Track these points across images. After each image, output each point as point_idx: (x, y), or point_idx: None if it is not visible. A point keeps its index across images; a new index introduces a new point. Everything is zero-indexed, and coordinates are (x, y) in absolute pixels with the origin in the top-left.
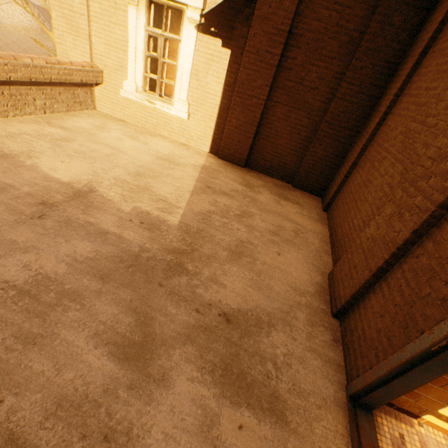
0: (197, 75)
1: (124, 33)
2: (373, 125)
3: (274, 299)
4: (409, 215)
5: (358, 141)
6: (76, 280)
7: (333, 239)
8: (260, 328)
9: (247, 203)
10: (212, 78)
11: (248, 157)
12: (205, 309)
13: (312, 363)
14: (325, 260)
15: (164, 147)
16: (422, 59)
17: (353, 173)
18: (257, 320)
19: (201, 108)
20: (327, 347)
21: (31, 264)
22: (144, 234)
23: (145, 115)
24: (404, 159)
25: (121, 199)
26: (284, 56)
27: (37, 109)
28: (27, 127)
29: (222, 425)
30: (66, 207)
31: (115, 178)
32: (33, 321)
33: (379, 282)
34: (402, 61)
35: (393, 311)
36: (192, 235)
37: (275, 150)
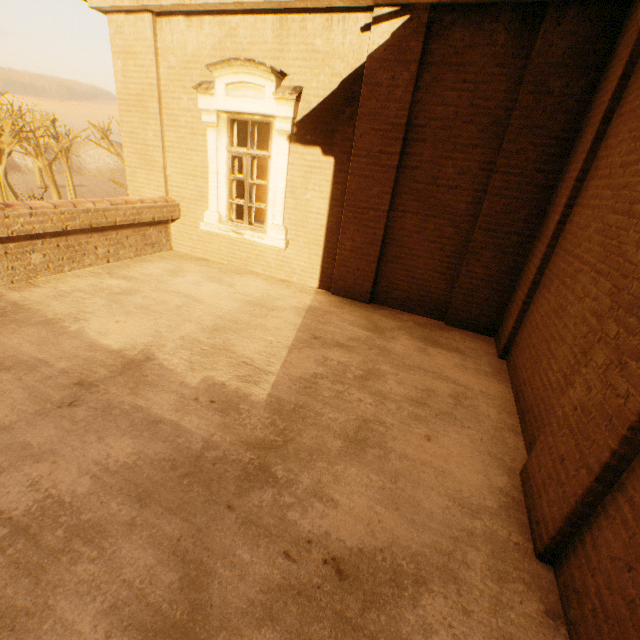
0: (294, 192)
1: (204, 159)
2: (552, 225)
3: (424, 527)
4: (638, 365)
5: (534, 248)
6: (101, 504)
7: (521, 406)
8: (398, 588)
9: (374, 356)
10: (313, 193)
11: (374, 289)
12: (300, 550)
13: None
14: (511, 444)
15: (255, 287)
16: (606, 127)
17: (536, 296)
18: (394, 572)
19: (303, 232)
20: (534, 630)
21: (42, 480)
22: (213, 420)
23: (231, 250)
24: (610, 270)
25: (187, 368)
26: (405, 153)
27: (99, 259)
28: (83, 282)
29: None
30: (109, 386)
31: (184, 337)
32: (20, 584)
33: (611, 493)
34: (577, 135)
35: None
36: (286, 416)
37: (411, 275)
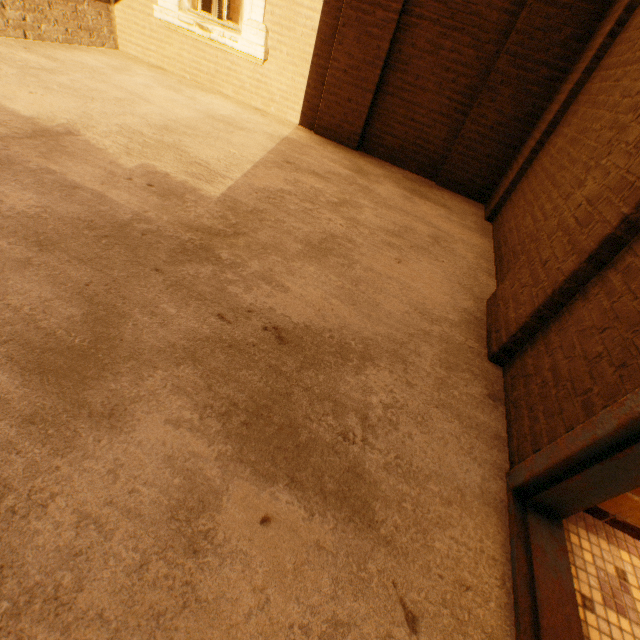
0: None
1: None
2: (600, 40)
3: (380, 322)
4: None
5: (563, 85)
6: None
7: (501, 253)
8: (343, 359)
9: (353, 191)
10: None
11: (365, 132)
12: (238, 316)
13: (441, 427)
14: (483, 281)
15: (222, 107)
16: None
17: (550, 140)
18: (341, 347)
19: (288, 38)
20: (474, 405)
21: None
22: (149, 200)
23: (195, 57)
24: None
25: (122, 152)
26: None
27: (9, 26)
28: None
29: (223, 512)
30: (10, 145)
31: (122, 126)
32: None
33: (599, 274)
34: None
35: (638, 309)
36: (241, 214)
37: (411, 117)
